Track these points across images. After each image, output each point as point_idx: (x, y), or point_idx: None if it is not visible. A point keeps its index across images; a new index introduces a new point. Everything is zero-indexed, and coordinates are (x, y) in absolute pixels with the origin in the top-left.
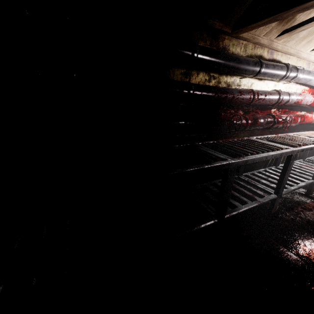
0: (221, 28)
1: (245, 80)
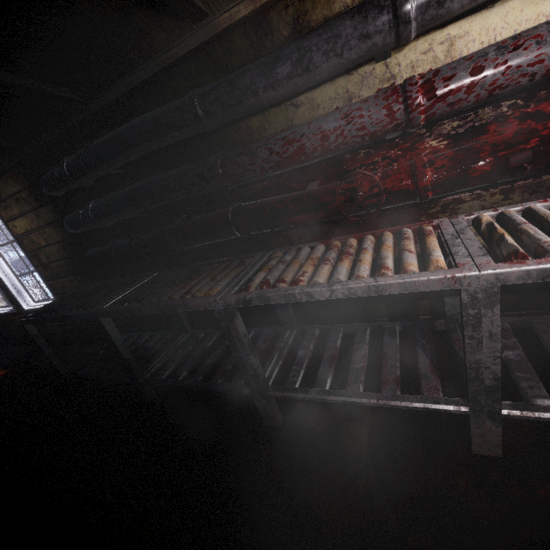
0: (254, 6)
1: (409, 52)
